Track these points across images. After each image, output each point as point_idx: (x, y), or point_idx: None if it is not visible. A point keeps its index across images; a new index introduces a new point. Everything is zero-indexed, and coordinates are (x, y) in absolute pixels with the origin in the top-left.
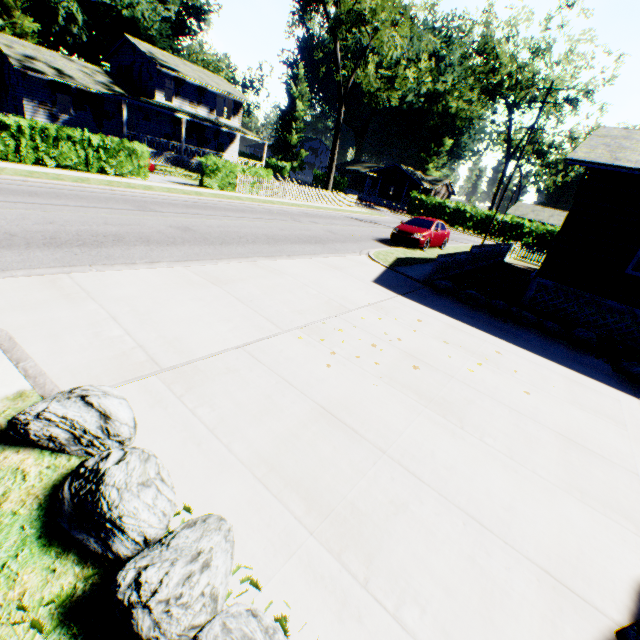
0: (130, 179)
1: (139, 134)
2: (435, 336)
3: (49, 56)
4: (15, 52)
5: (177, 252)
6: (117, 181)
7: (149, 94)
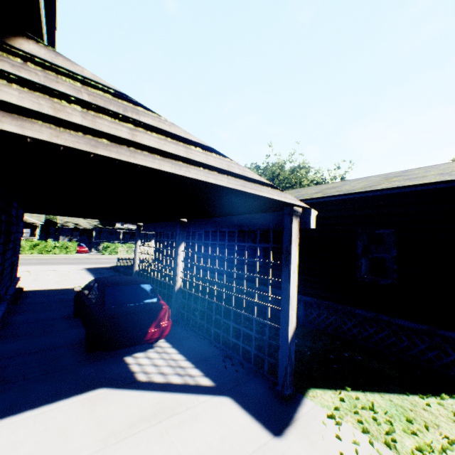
0: (65, 255)
1: (100, 240)
2: (62, 273)
3: (77, 220)
4: (63, 221)
5: (23, 265)
6: (56, 255)
7: (115, 225)
